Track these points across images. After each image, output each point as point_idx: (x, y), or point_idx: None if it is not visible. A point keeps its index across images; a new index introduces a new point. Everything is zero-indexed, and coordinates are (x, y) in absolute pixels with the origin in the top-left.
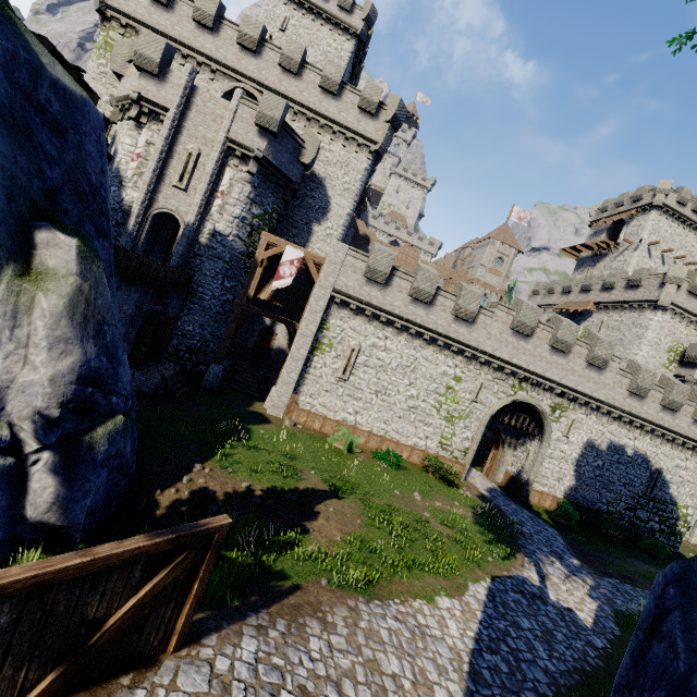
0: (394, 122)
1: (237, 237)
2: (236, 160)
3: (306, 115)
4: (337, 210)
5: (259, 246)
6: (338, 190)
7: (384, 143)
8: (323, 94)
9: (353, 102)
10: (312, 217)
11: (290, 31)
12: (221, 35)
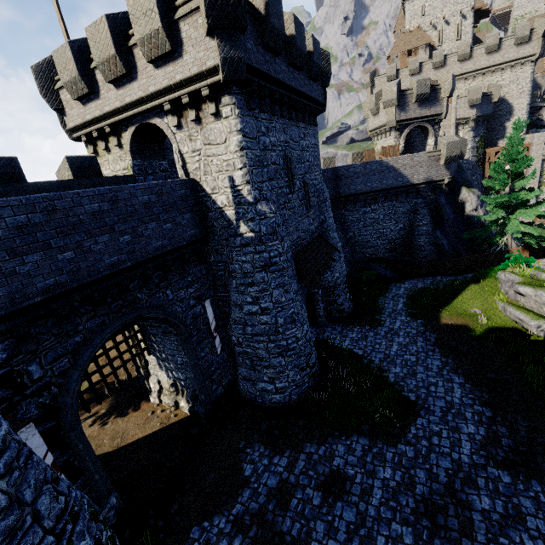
0: (544, 34)
1: (472, 156)
2: (462, 126)
3: (480, 73)
4: (518, 107)
5: (491, 156)
6: (515, 96)
7: (541, 50)
8: (488, 55)
9: (509, 45)
10: (502, 120)
11: (427, 11)
12: (423, 71)
